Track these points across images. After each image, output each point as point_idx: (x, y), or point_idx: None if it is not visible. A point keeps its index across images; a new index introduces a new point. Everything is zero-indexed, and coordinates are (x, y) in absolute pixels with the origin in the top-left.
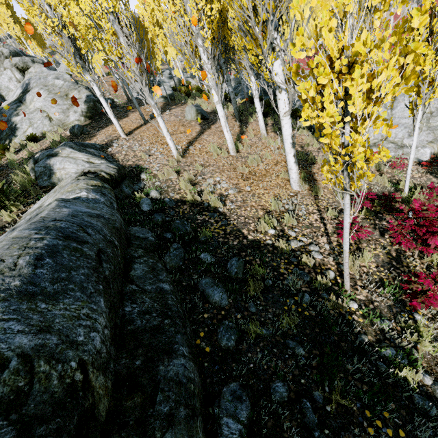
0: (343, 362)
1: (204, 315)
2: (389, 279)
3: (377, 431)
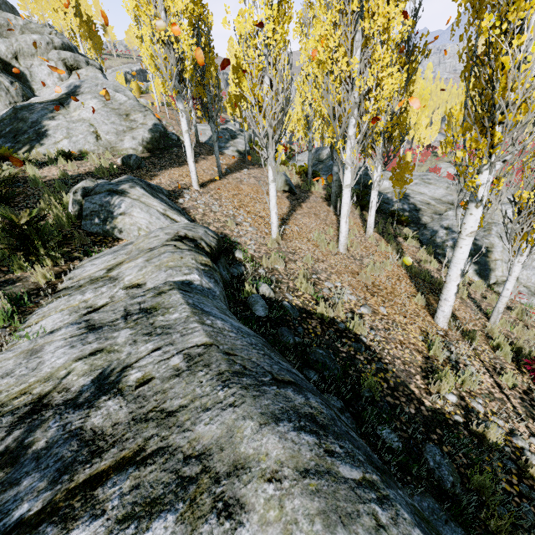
0: None
1: None
2: None
3: None
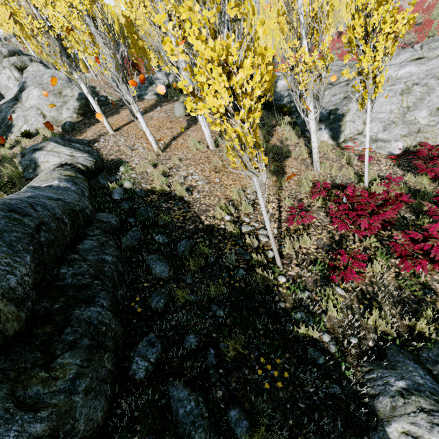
0: (256, 322)
1: (144, 284)
2: (323, 259)
3: (265, 372)
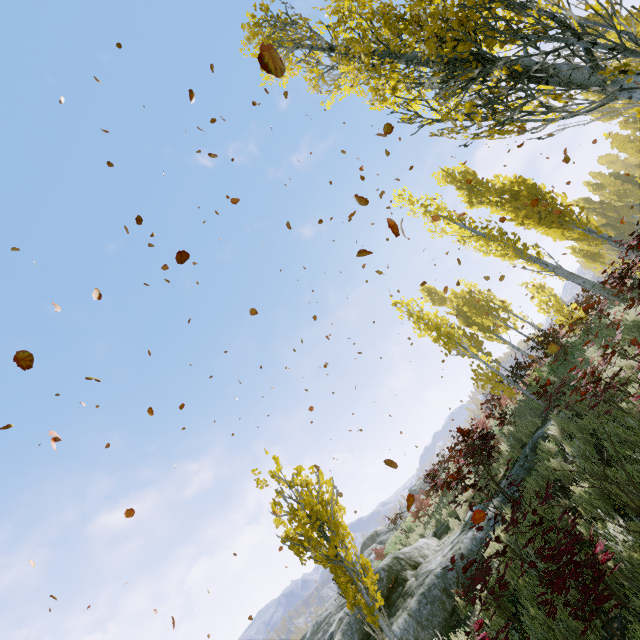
0: None
1: None
2: None
3: None
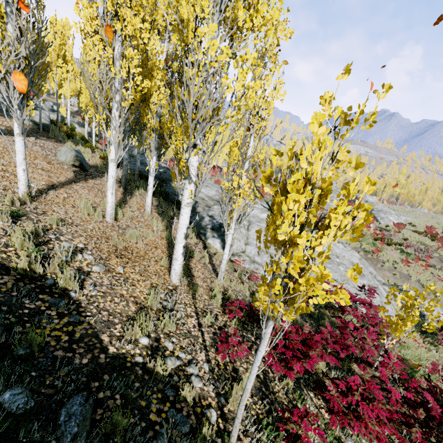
0: None
1: None
2: (263, 414)
3: None
